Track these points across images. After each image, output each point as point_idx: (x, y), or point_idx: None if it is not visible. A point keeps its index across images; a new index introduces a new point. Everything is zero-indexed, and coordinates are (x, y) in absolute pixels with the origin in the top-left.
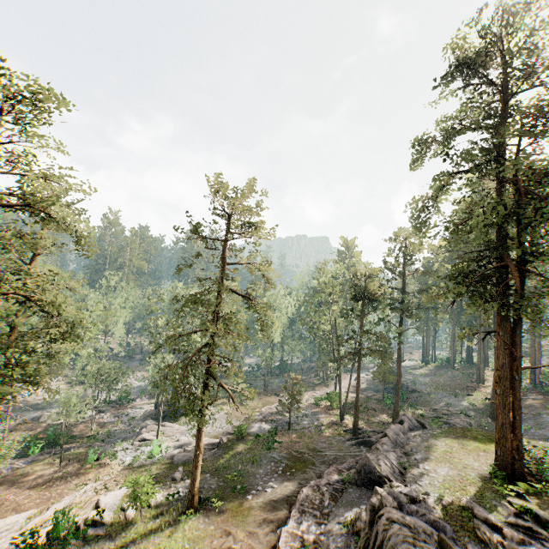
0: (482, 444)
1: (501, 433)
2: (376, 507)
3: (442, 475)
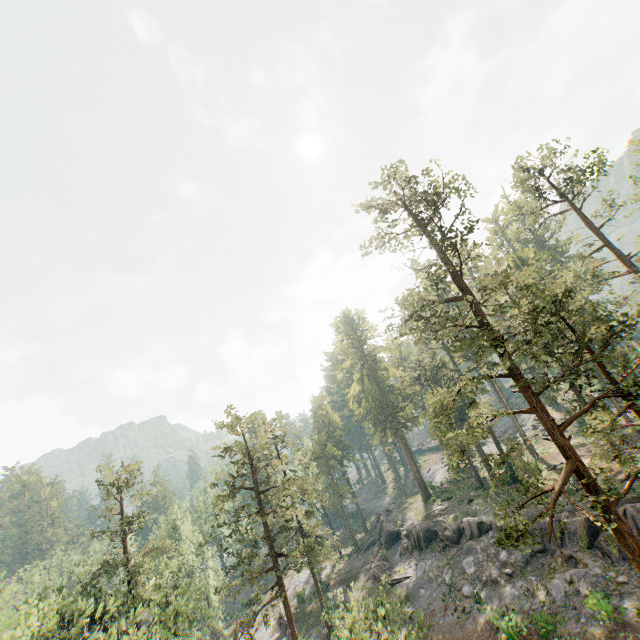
0: (414, 498)
1: (419, 483)
2: (406, 534)
3: (412, 515)
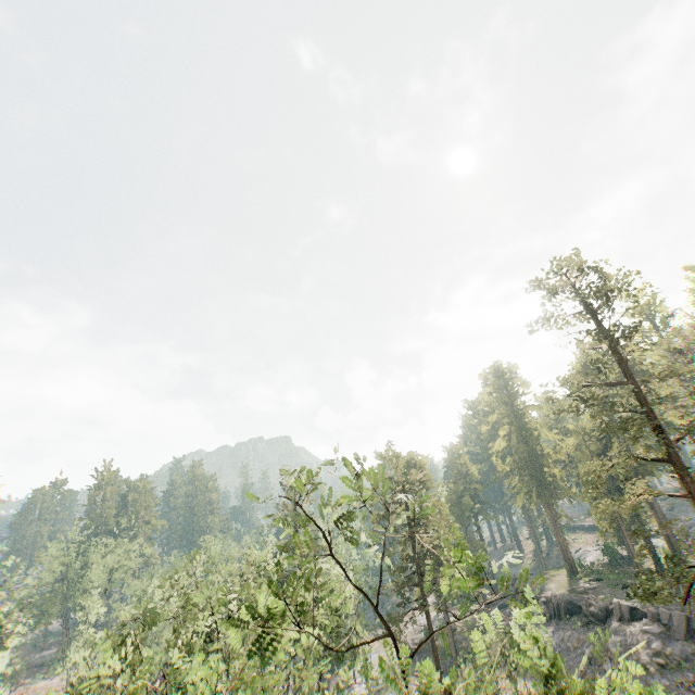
0: (557, 572)
1: (564, 556)
2: (545, 601)
3: (554, 587)
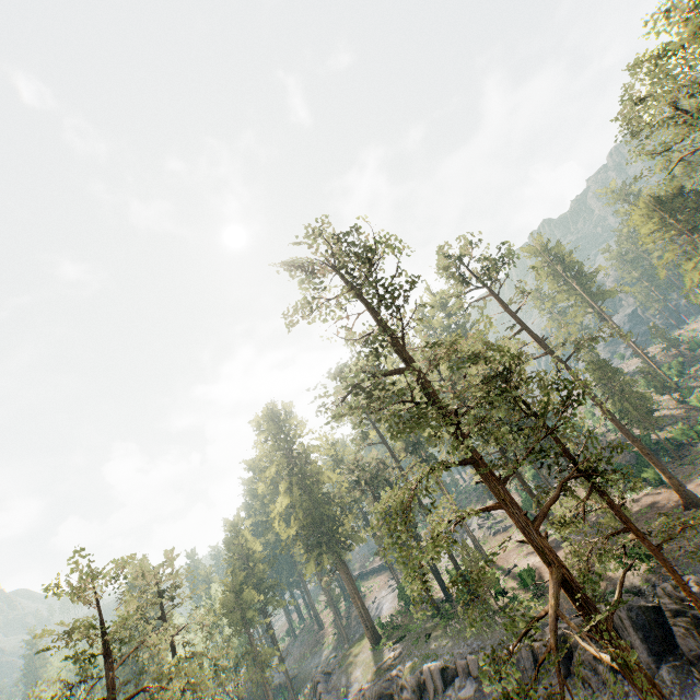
0: (360, 646)
1: (365, 623)
2: None
3: (359, 673)
